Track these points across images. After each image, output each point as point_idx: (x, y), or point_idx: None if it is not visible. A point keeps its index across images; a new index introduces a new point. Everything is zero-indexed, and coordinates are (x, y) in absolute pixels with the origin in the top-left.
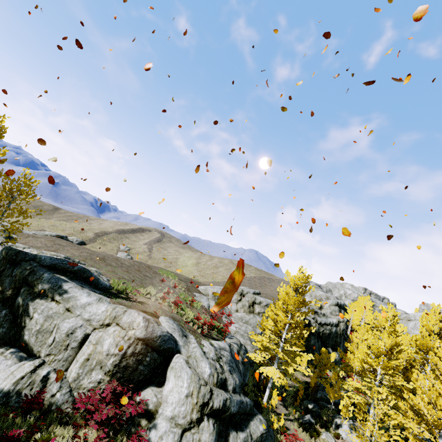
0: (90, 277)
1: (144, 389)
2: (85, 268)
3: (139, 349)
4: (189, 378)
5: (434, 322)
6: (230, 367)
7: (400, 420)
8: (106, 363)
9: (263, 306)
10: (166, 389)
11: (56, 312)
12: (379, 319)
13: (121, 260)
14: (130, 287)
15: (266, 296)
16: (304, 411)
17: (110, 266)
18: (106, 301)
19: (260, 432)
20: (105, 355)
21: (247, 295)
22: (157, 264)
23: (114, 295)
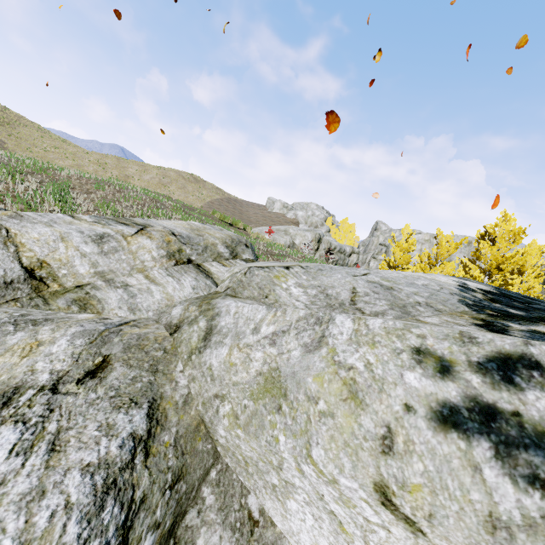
0: None
1: None
2: None
3: None
4: None
5: (537, 258)
6: None
7: None
8: None
9: (336, 253)
10: None
11: None
12: (528, 264)
13: None
14: None
15: None
16: None
17: None
18: None
19: None
20: None
21: (323, 240)
22: None
23: None
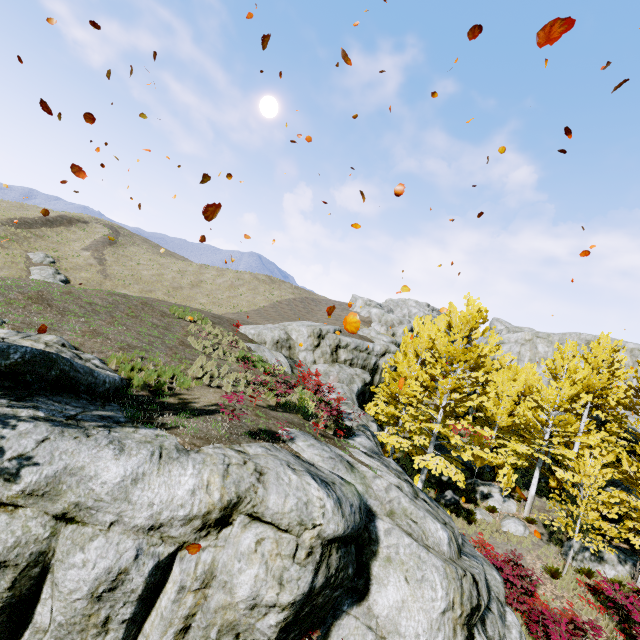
0: (68, 375)
1: (333, 618)
2: (47, 353)
3: (333, 564)
4: (444, 578)
5: (604, 358)
6: (423, 493)
7: (623, 497)
8: (250, 625)
9: (351, 351)
10: (383, 604)
11: (21, 541)
12: (559, 363)
13: (79, 294)
14: (166, 371)
15: (343, 333)
16: (437, 485)
17: (71, 317)
18: (180, 451)
19: (502, 586)
20: (244, 608)
21: (328, 336)
22: (124, 288)
23: (152, 407)
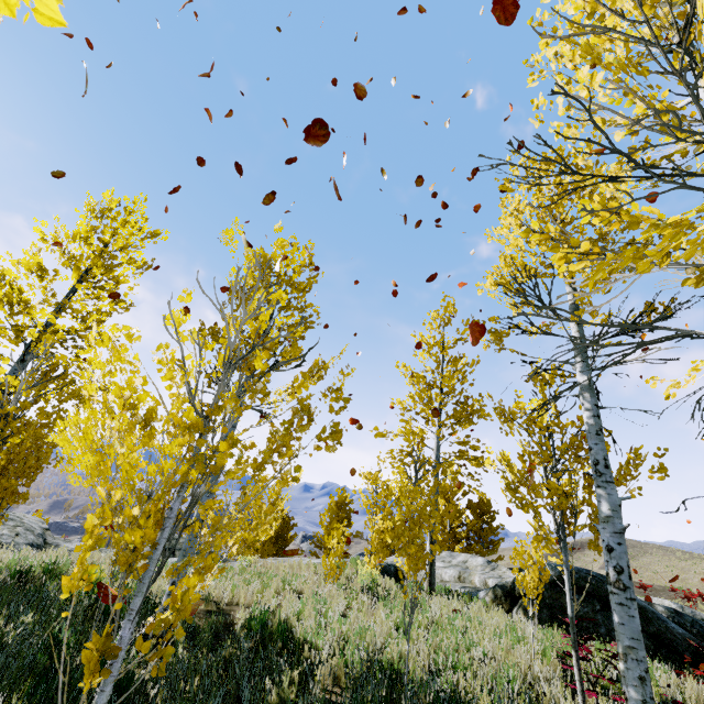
0: None
1: None
2: None
3: None
4: None
5: None
6: None
7: None
8: None
9: None
10: None
11: None
12: None
13: None
14: None
15: None
16: None
17: None
18: None
19: None
20: None
21: None
22: None
23: None
